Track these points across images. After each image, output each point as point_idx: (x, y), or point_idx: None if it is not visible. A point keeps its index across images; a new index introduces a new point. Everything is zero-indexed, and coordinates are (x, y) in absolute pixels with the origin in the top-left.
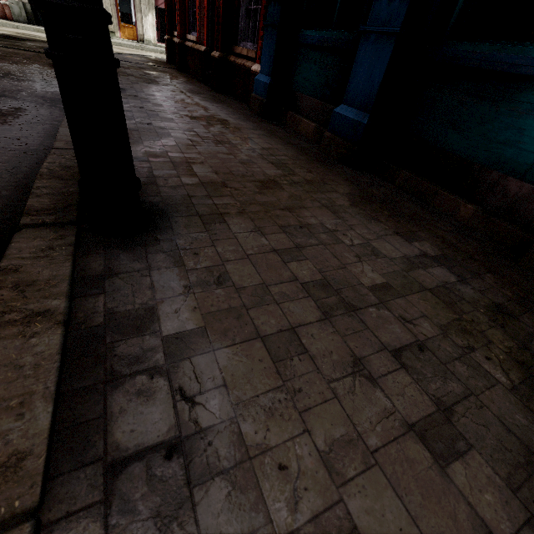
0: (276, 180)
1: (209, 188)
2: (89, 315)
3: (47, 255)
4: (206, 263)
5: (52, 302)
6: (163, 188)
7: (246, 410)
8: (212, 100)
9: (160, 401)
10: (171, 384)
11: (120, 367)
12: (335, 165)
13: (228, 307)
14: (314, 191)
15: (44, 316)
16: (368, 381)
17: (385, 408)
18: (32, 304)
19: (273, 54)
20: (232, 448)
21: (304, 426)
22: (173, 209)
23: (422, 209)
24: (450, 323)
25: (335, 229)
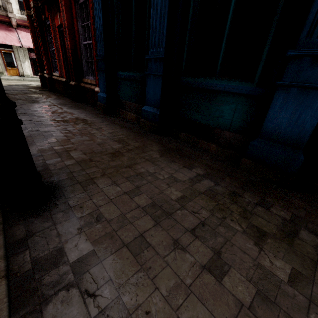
0: (119, 151)
1: (82, 164)
2: (21, 265)
3: None
4: (88, 211)
5: None
6: (54, 171)
7: (124, 289)
8: (74, 108)
9: (75, 302)
10: (80, 290)
11: (47, 291)
12: (149, 135)
13: (105, 233)
14: (141, 152)
15: None
16: (182, 251)
17: (191, 262)
18: None
19: (105, 83)
20: (120, 313)
21: (155, 286)
22: (62, 182)
23: (194, 150)
24: (214, 207)
25: (154, 172)
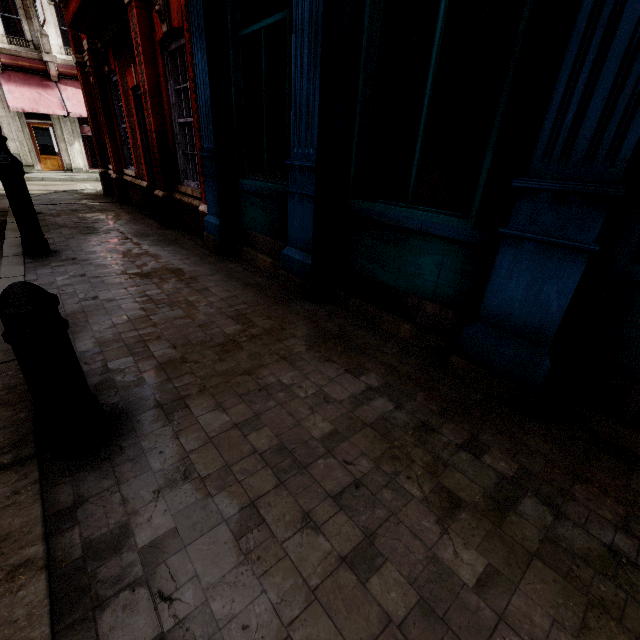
0: (236, 339)
1: (169, 369)
2: (68, 551)
3: (15, 502)
4: (172, 459)
5: (31, 550)
6: (121, 383)
7: (215, 591)
8: (163, 243)
9: (143, 609)
10: (151, 590)
11: (104, 591)
12: (294, 302)
13: (195, 500)
14: (273, 342)
15: (26, 567)
16: (313, 531)
17: (325, 550)
18: (12, 559)
19: (217, 199)
20: (205, 626)
21: (261, 588)
22: (133, 406)
23: (372, 335)
24: (384, 453)
25: (292, 382)
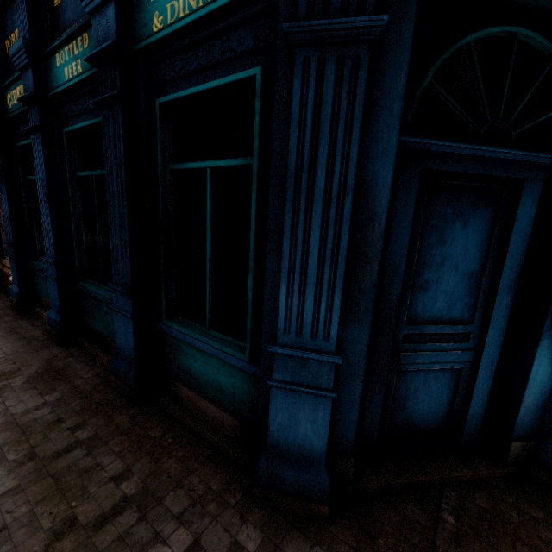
0: None
1: None
2: None
3: None
4: None
5: None
6: None
7: None
8: None
9: None
10: None
11: None
12: (48, 348)
13: None
14: (1, 380)
15: None
16: None
17: None
18: None
19: (17, 274)
20: None
21: None
22: None
23: (85, 366)
24: (13, 440)
25: None
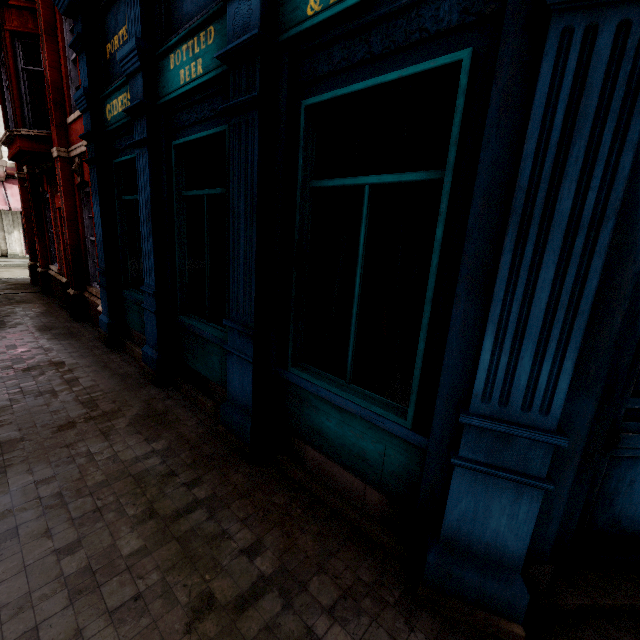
0: (75, 420)
1: (6, 447)
2: None
3: None
4: None
5: None
6: None
7: None
8: (63, 336)
9: None
10: None
11: None
12: (145, 388)
13: None
14: (104, 421)
15: None
16: (47, 538)
17: (48, 547)
18: None
19: (107, 304)
20: None
21: None
22: None
23: (187, 412)
24: (129, 492)
25: (97, 450)
